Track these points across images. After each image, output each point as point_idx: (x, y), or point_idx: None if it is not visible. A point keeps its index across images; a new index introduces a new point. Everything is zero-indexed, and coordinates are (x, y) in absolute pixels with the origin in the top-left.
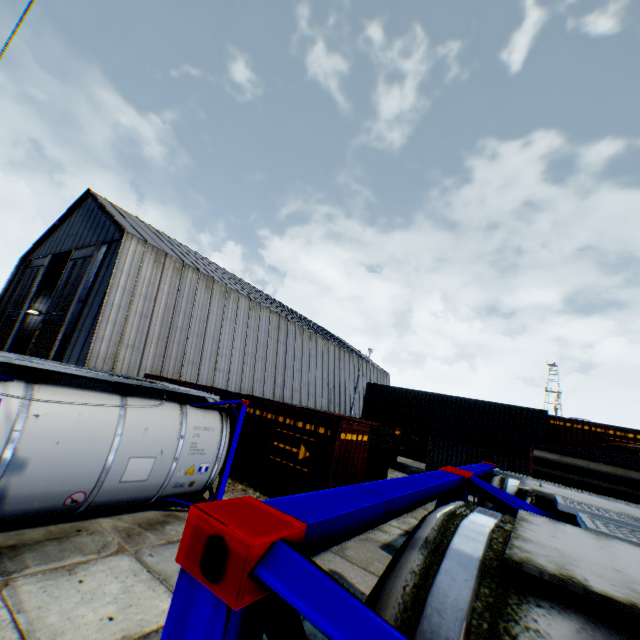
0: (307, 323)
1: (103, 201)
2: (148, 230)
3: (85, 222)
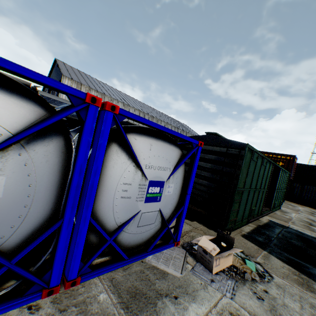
0: (161, 116)
1: (60, 63)
2: (79, 75)
3: (55, 74)
